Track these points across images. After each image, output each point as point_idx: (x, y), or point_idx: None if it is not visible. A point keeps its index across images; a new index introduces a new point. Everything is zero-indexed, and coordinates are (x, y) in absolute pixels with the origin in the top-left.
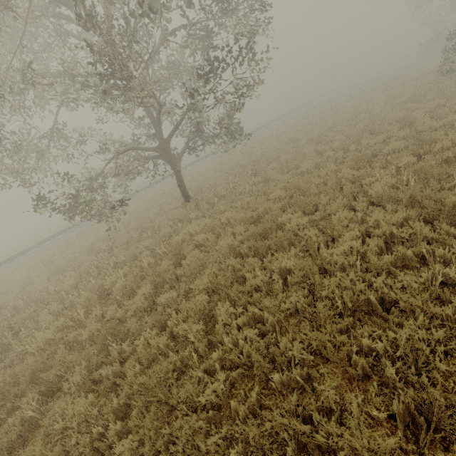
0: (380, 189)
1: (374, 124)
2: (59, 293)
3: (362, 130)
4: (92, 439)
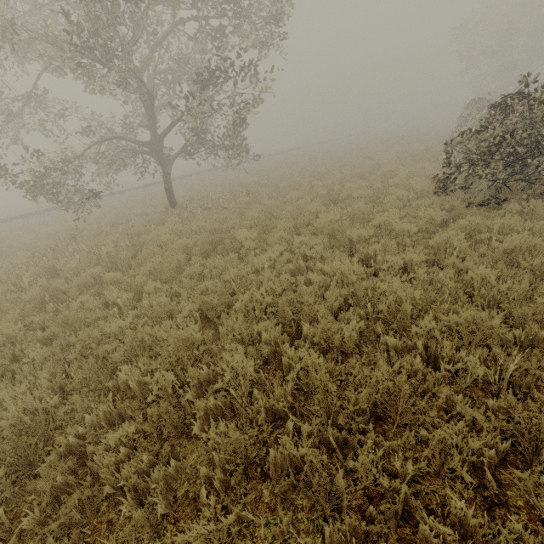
0: (322, 222)
1: (365, 171)
2: (6, 269)
3: (354, 173)
4: (14, 353)
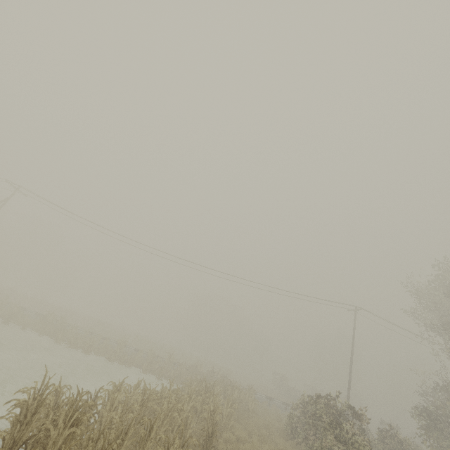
0: None
1: None
2: None
3: None
4: None
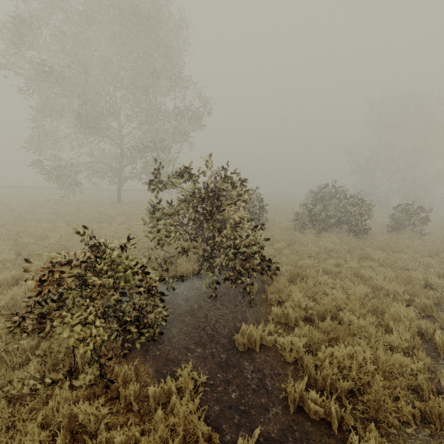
0: None
1: None
2: (14, 207)
3: None
4: None
